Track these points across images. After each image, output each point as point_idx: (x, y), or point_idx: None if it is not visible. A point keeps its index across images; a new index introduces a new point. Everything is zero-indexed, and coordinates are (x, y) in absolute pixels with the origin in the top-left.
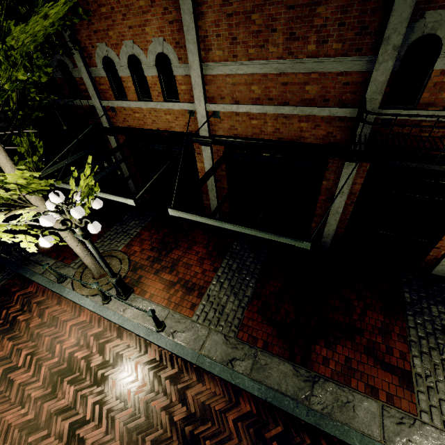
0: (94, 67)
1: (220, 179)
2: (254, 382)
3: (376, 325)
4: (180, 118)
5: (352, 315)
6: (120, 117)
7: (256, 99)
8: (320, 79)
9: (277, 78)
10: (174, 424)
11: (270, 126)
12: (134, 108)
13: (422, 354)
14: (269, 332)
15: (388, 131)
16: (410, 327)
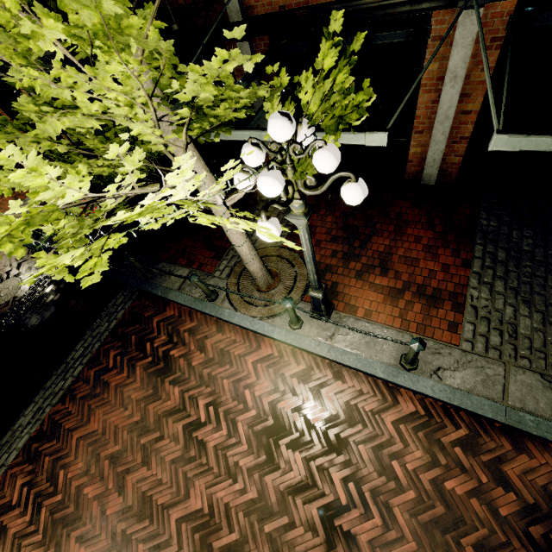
0: None
1: (470, 93)
2: None
3: None
4: None
5: None
6: None
7: None
8: None
9: None
10: (503, 521)
11: None
12: None
13: None
14: None
15: None
16: None
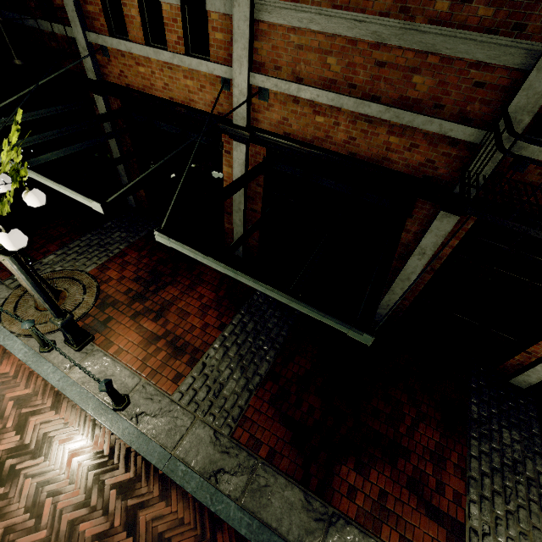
0: None
1: (253, 197)
2: (244, 513)
3: (428, 447)
4: (207, 89)
5: (398, 426)
6: (115, 67)
7: (331, 82)
8: (441, 68)
9: (372, 51)
10: None
11: (343, 132)
12: (138, 57)
13: (482, 500)
14: (280, 434)
15: (519, 177)
16: (472, 456)
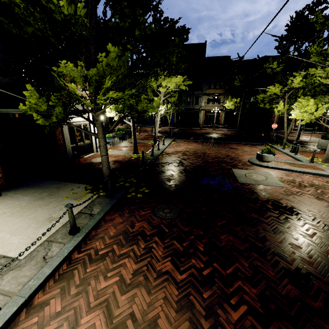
0: (282, 99)
1: None
2: None
3: None
4: None
5: None
6: None
7: None
8: None
9: None
10: None
11: None
12: None
13: None
14: None
15: None
16: None
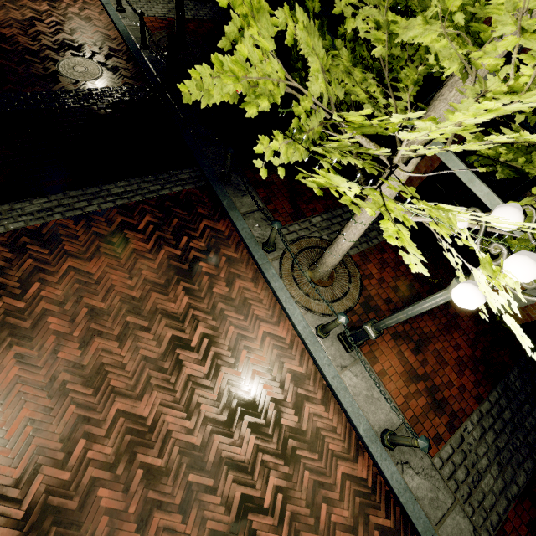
0: None
1: None
2: None
3: None
4: None
5: None
6: None
7: None
8: None
9: None
10: None
11: None
12: None
13: None
14: None
15: None
16: None
